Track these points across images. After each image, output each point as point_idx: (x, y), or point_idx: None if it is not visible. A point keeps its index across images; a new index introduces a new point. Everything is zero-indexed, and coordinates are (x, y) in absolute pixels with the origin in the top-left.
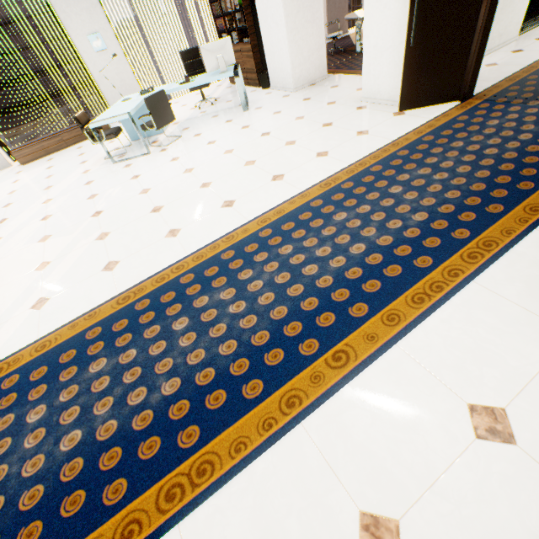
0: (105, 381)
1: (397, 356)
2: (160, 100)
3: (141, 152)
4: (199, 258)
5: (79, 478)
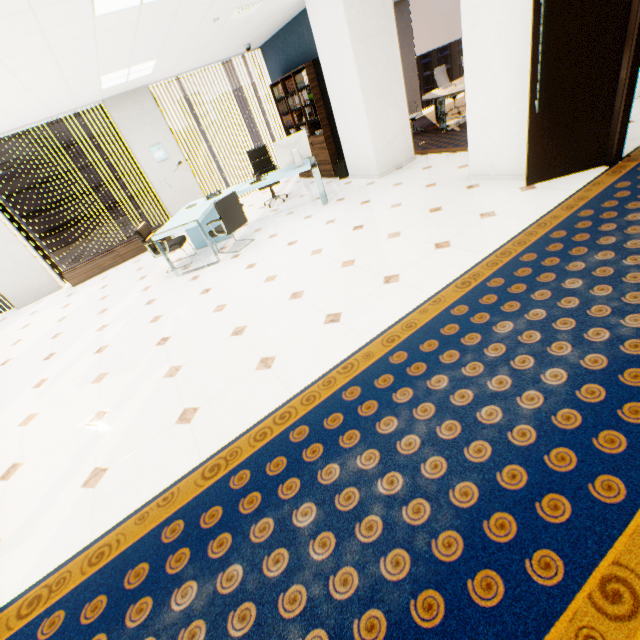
0: (199, 630)
1: None
2: (231, 203)
3: (208, 260)
4: (310, 399)
5: None
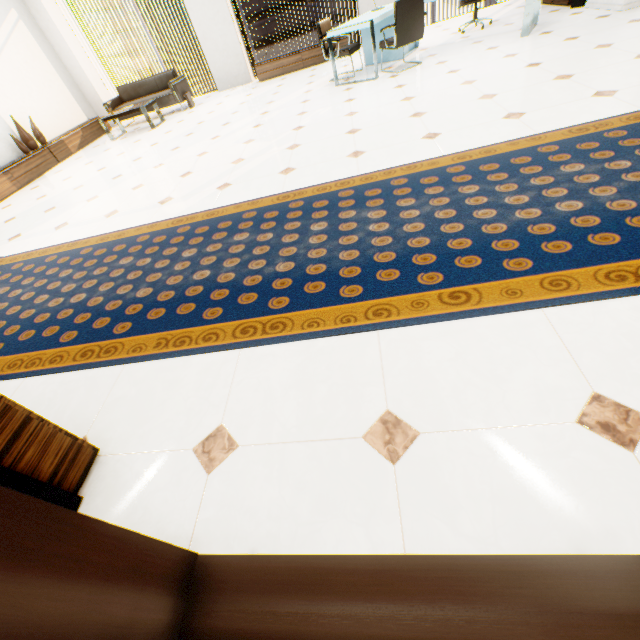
0: (241, 248)
1: (532, 319)
2: (413, 7)
3: (368, 77)
4: (367, 179)
5: (196, 297)
